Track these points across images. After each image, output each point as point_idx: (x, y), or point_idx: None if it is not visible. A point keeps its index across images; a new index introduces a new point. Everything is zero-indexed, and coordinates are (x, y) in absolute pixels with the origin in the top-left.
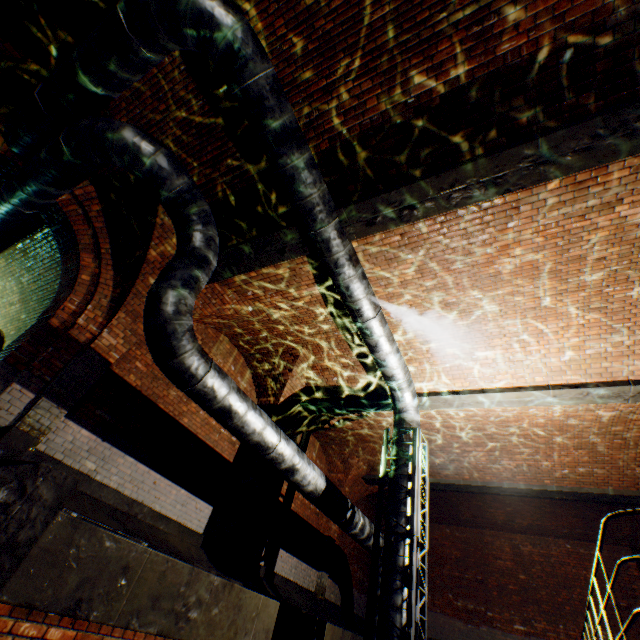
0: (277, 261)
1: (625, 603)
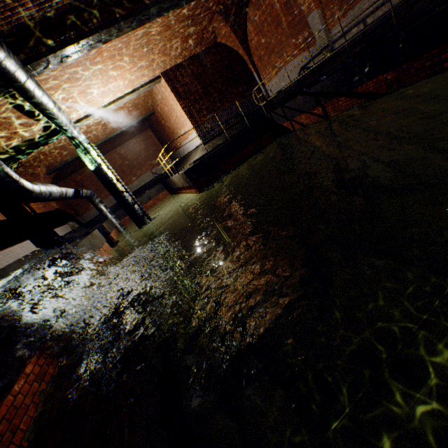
0: None
1: (155, 148)
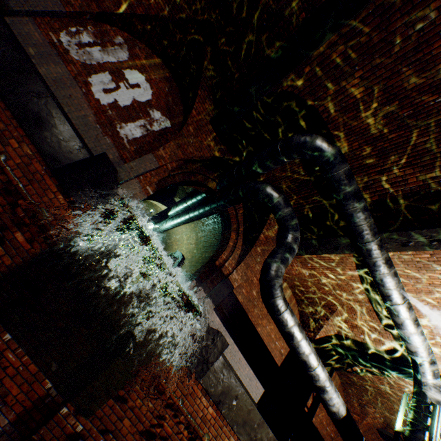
0: (331, 253)
1: None
